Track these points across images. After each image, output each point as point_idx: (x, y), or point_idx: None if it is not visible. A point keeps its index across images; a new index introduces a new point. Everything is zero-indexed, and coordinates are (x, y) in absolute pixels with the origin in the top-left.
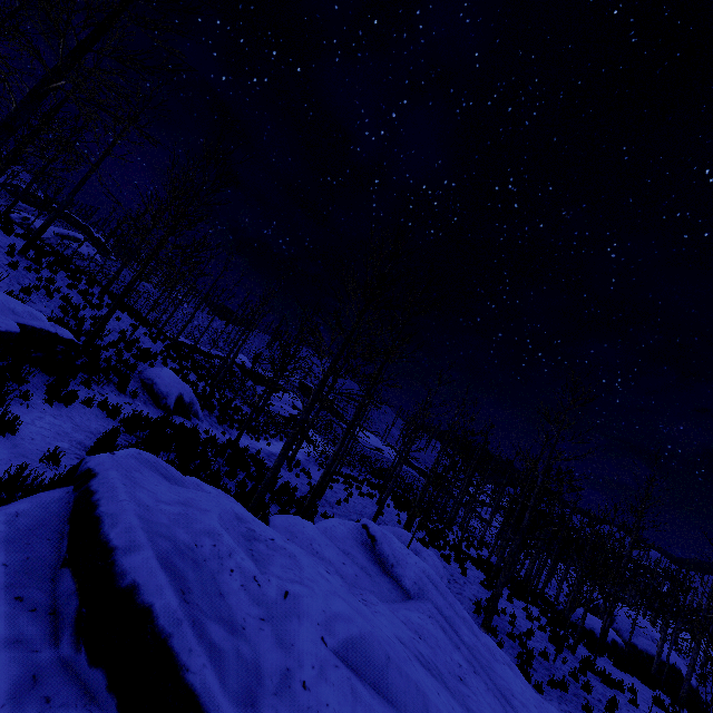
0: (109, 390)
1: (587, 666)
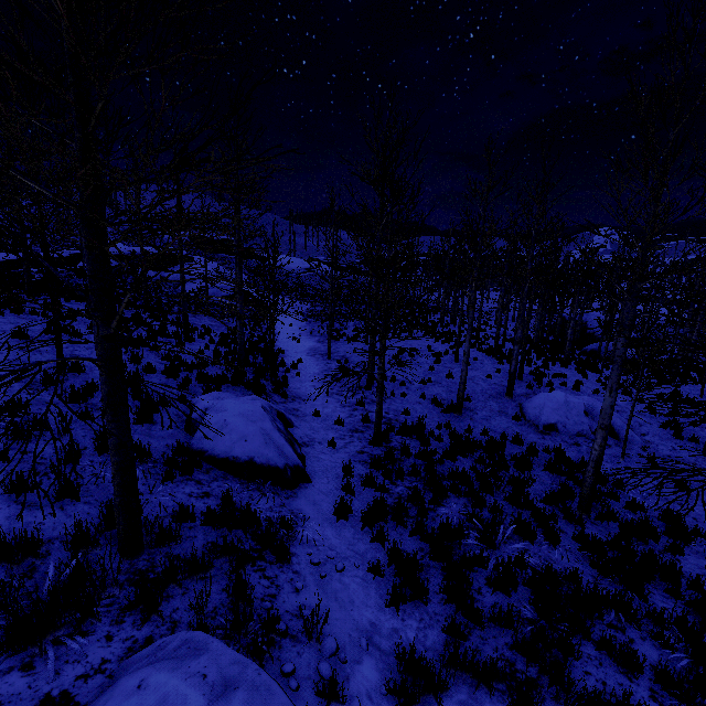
0: (292, 595)
1: None
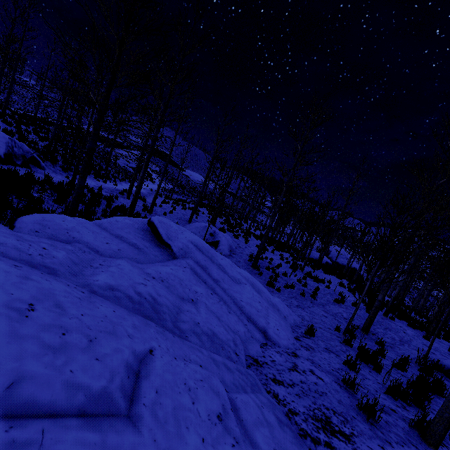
0: None
1: (308, 276)
